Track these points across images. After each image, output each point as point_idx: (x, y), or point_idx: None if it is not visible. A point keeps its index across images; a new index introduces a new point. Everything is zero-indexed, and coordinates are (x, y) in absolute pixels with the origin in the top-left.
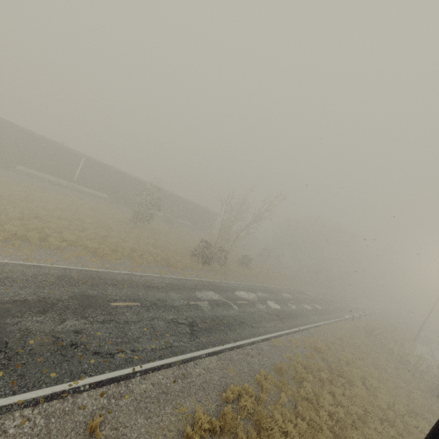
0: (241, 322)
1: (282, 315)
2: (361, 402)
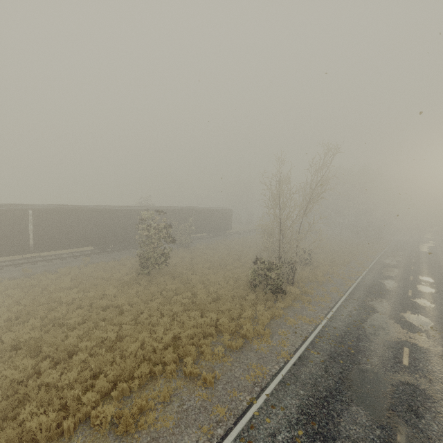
0: None
1: None
2: None
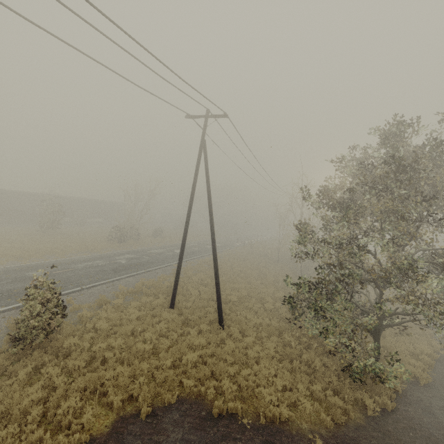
0: (151, 262)
1: (185, 254)
2: (223, 273)
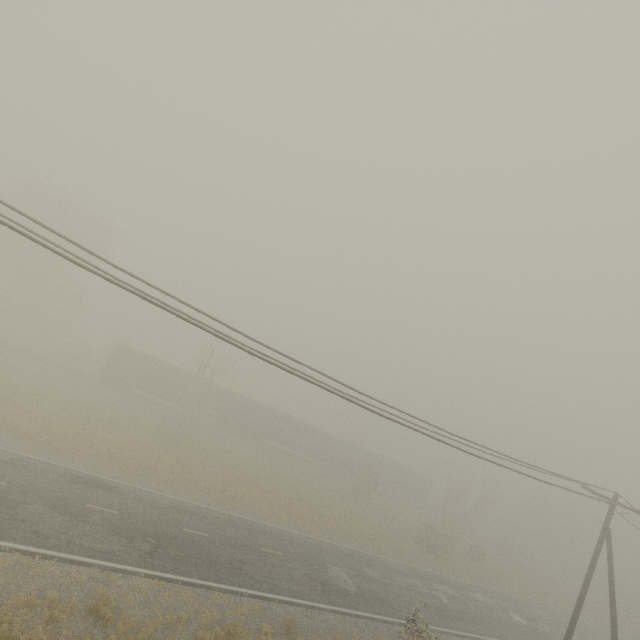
0: (479, 621)
1: (528, 631)
2: None
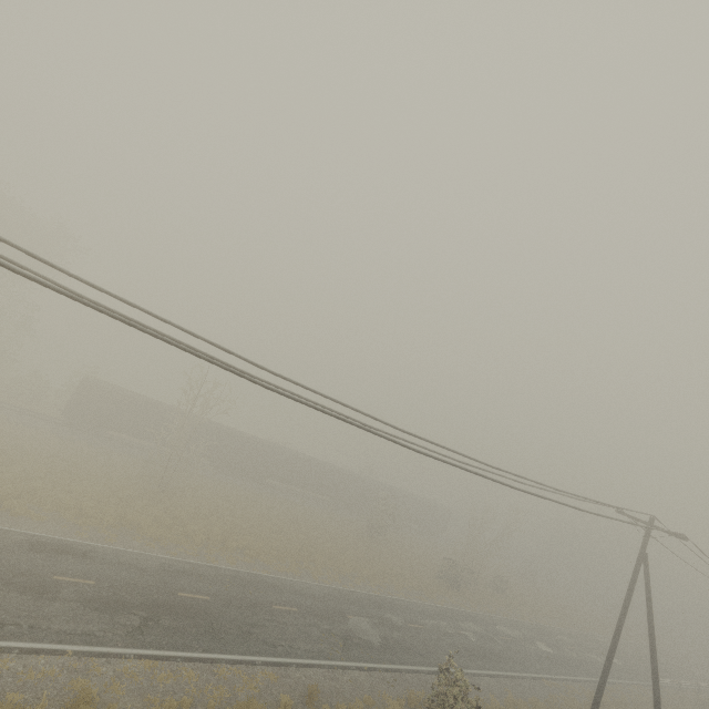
0: (508, 657)
1: (556, 660)
2: None
